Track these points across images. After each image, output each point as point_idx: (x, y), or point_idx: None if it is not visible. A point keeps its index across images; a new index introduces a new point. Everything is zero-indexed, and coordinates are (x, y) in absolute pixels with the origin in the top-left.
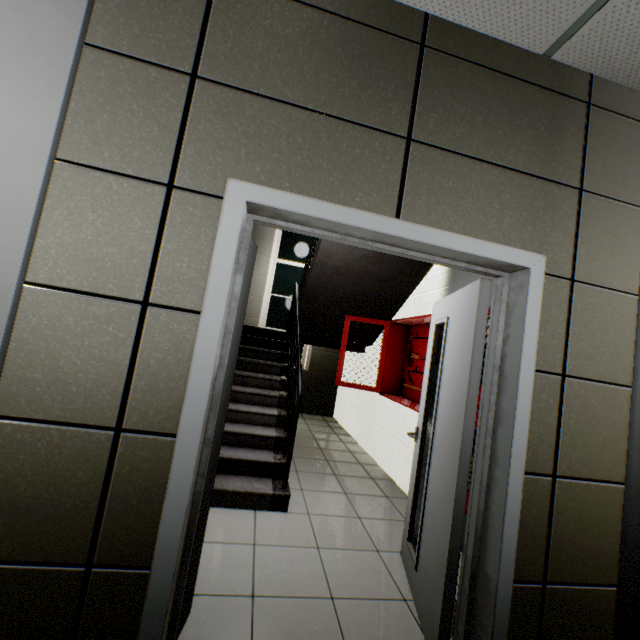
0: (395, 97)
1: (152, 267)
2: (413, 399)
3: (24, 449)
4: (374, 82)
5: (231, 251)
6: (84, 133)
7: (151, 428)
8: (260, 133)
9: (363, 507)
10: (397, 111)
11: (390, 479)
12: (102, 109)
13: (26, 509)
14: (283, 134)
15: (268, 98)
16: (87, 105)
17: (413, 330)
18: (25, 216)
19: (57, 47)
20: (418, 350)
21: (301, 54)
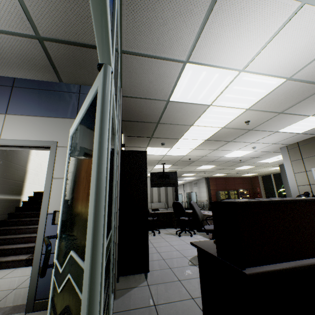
0: None
1: (308, 180)
2: None
3: None
4: None
5: None
6: (295, 170)
7: None
8: (312, 161)
9: None
10: None
11: None
12: (295, 166)
13: None
14: None
15: (311, 156)
16: (294, 167)
17: None
18: (294, 180)
19: (289, 163)
20: None
21: (312, 148)
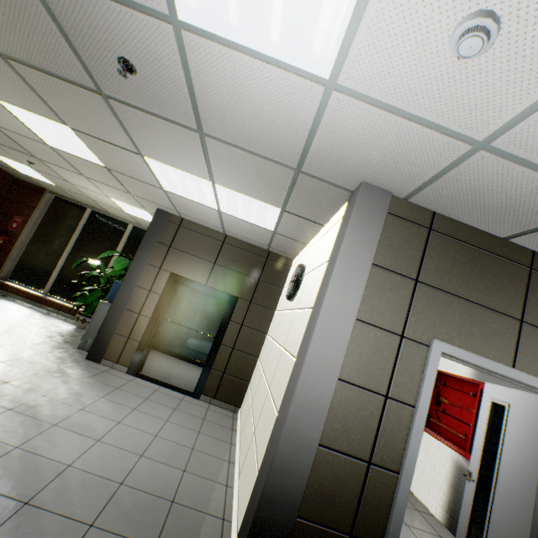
0: (514, 296)
1: (391, 377)
2: (440, 433)
3: (328, 464)
4: (504, 287)
5: (433, 377)
6: (367, 306)
7: (384, 465)
8: (445, 312)
9: (405, 515)
10: (515, 304)
11: (412, 493)
12: (375, 295)
13: (326, 496)
14: (456, 313)
15: (450, 293)
16: (369, 292)
17: (441, 377)
18: (343, 347)
19: (363, 267)
20: (446, 395)
21: (467, 271)
